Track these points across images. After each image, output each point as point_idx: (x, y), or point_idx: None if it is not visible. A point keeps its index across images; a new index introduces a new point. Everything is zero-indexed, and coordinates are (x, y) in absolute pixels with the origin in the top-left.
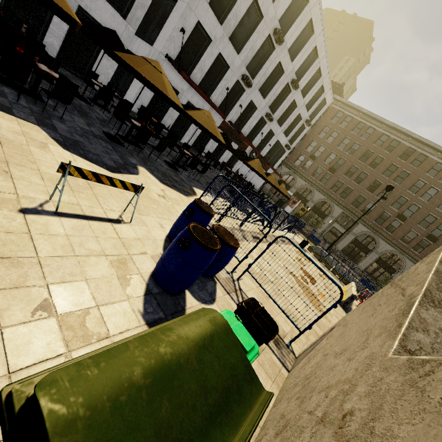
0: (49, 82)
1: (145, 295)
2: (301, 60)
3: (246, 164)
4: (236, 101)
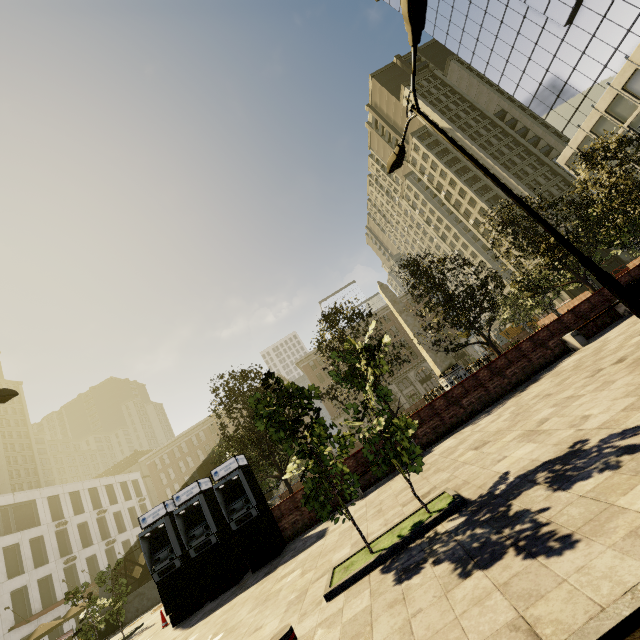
0: None
1: None
2: (89, 503)
3: None
4: (77, 574)
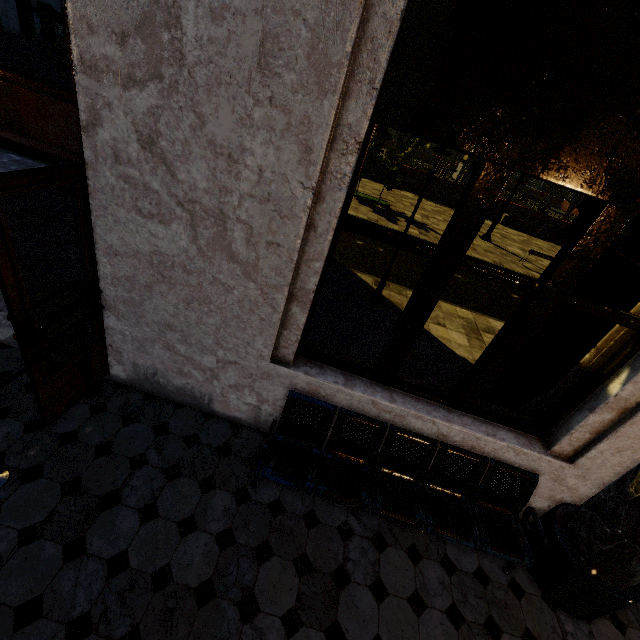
0: None
1: None
2: None
3: None
4: None
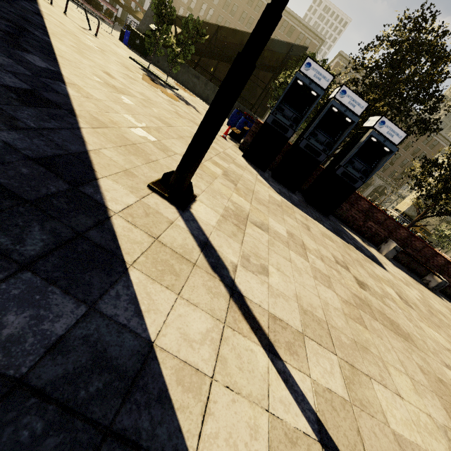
0: None
1: None
2: None
3: (135, 16)
4: None
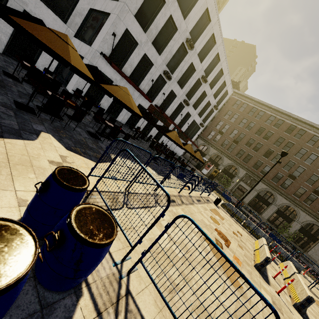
0: None
1: None
2: (208, 62)
3: (165, 135)
4: (160, 90)
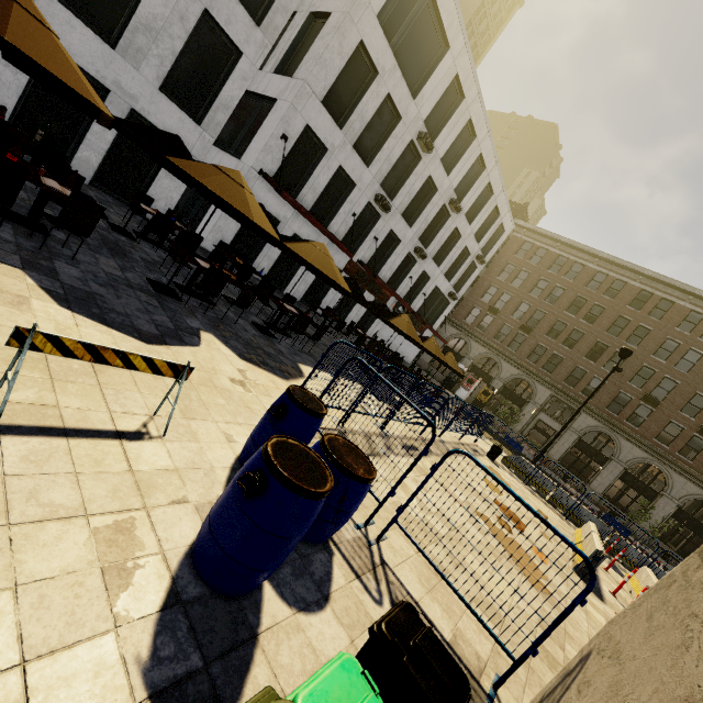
0: (62, 206)
1: (162, 610)
2: (461, 173)
3: (387, 323)
4: (368, 232)
